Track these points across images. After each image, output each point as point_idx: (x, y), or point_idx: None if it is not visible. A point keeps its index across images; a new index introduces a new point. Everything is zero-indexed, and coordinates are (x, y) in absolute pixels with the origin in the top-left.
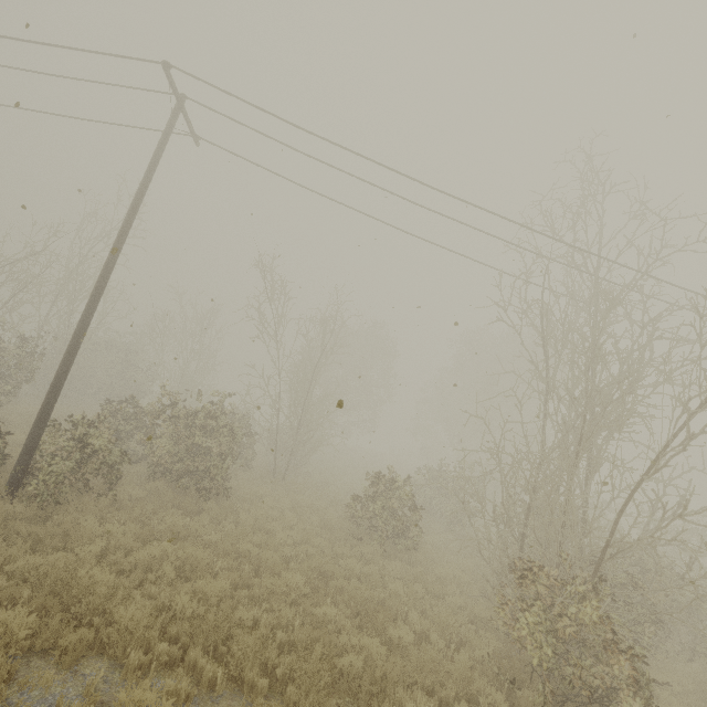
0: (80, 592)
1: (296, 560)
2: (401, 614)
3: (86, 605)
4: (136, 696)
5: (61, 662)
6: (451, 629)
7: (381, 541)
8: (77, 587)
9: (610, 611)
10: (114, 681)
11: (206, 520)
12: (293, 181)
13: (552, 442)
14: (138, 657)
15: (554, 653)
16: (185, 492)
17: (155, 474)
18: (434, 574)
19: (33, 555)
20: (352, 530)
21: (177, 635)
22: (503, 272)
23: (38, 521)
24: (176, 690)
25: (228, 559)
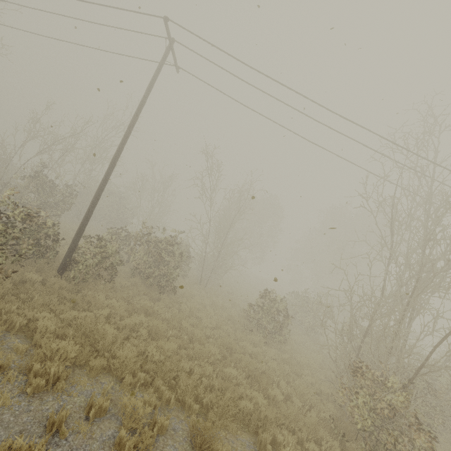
0: (98, 336)
1: (213, 337)
2: (275, 381)
3: (101, 344)
4: (132, 401)
5: (89, 373)
6: (306, 396)
7: (264, 335)
8: (97, 333)
9: (417, 407)
10: (116, 389)
11: (162, 305)
12: (235, 100)
13: (392, 292)
14: (129, 379)
15: (374, 425)
16: (150, 286)
17: (134, 273)
18: (295, 360)
19: (74, 311)
20: (247, 325)
21: (148, 370)
22: (370, 172)
23: (74, 292)
24: (149, 401)
25: (175, 330)
